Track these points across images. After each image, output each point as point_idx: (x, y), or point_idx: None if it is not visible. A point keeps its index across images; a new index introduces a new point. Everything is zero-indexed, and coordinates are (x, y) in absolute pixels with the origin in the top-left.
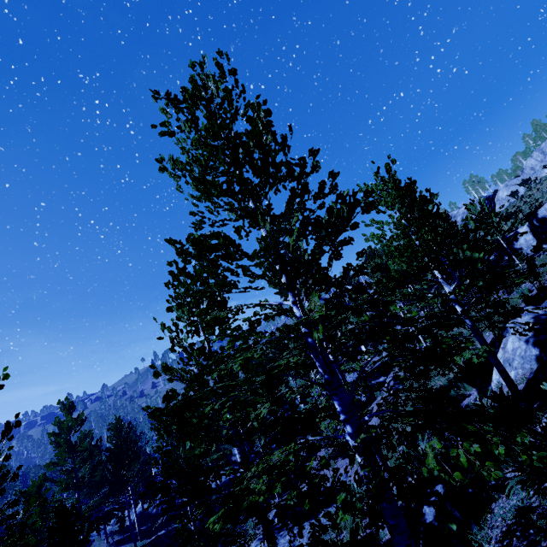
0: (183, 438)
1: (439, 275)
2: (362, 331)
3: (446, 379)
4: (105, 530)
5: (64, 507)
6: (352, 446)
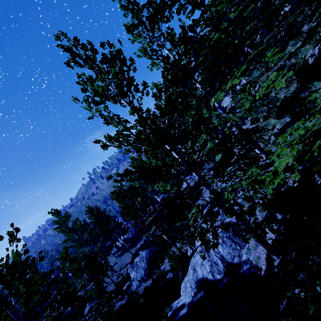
0: (154, 181)
1: None
2: None
3: (288, 93)
4: (111, 253)
5: (86, 255)
6: None
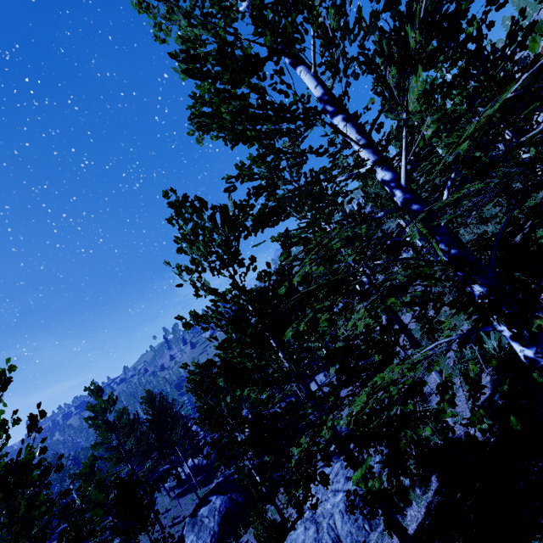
0: (238, 387)
1: (509, 134)
2: (396, 242)
3: None
4: (164, 487)
5: (121, 480)
6: (510, 337)
